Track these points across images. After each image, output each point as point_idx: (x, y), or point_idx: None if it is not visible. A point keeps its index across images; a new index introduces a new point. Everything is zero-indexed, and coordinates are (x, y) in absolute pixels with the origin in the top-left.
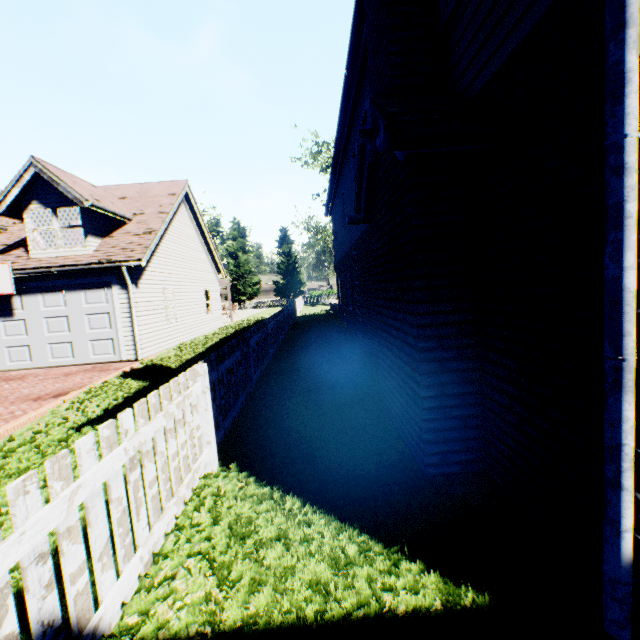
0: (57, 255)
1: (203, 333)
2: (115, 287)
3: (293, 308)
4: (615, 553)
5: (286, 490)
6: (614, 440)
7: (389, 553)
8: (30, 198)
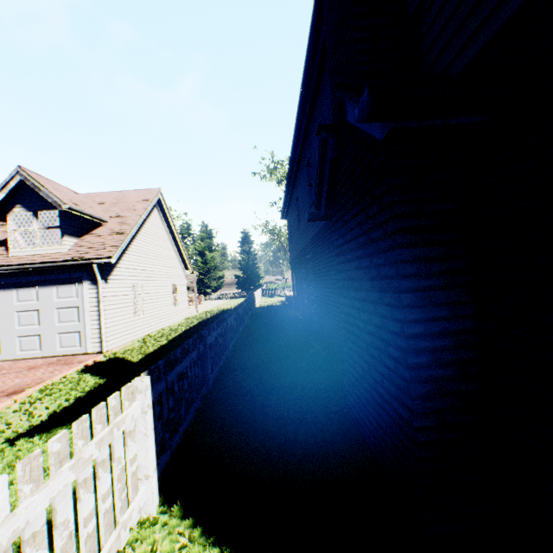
0: (34, 253)
1: (169, 324)
2: (86, 282)
3: (252, 300)
4: None
5: None
6: None
7: None
8: (14, 202)
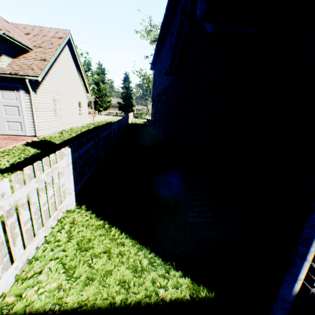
0: None
1: (76, 125)
2: (21, 91)
3: (127, 118)
4: (290, 288)
5: (112, 223)
6: (310, 235)
7: (165, 266)
8: None
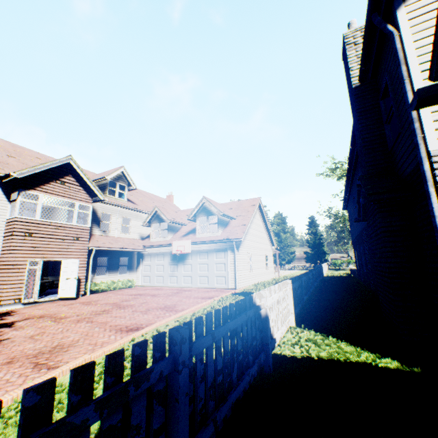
0: (206, 236)
1: (263, 280)
2: (228, 251)
3: (320, 269)
4: None
5: (328, 335)
6: None
7: (375, 353)
8: (199, 212)
